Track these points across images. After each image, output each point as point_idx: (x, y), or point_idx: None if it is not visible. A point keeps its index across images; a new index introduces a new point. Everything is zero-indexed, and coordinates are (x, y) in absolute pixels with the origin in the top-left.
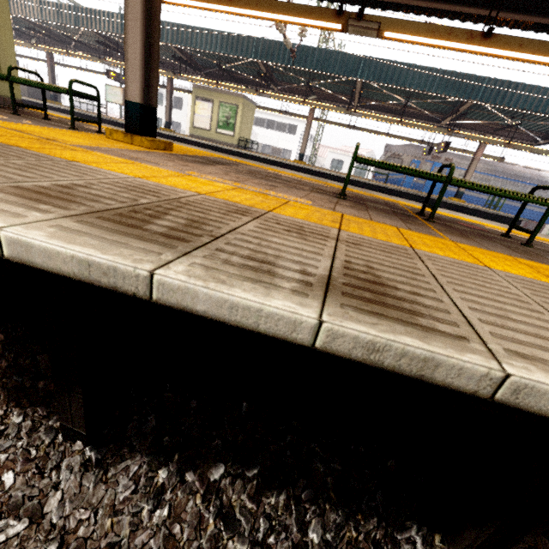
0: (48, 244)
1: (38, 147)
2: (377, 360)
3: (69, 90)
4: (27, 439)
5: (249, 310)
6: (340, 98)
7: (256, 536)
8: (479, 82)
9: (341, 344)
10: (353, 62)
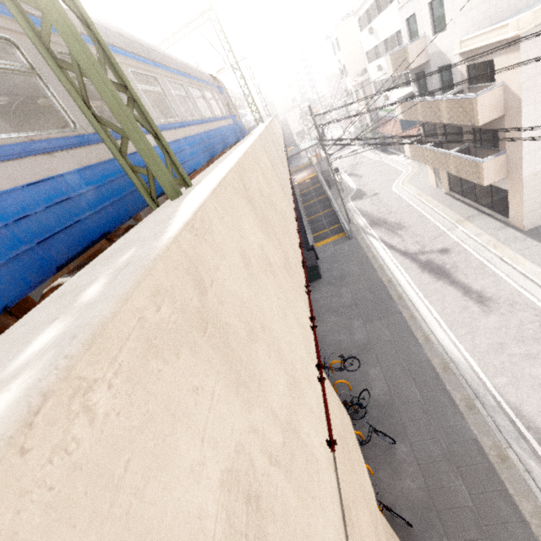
0: None
1: None
2: None
3: None
4: None
5: None
6: None
7: None
8: None
9: None
10: None
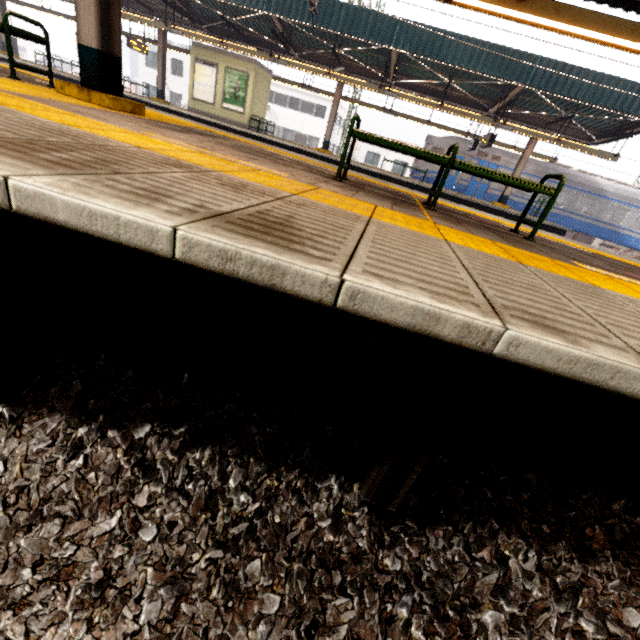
0: None
1: None
2: (232, 270)
3: (3, 25)
4: None
5: (107, 219)
6: (373, 72)
7: (175, 483)
8: (531, 62)
9: (198, 254)
10: (387, 25)
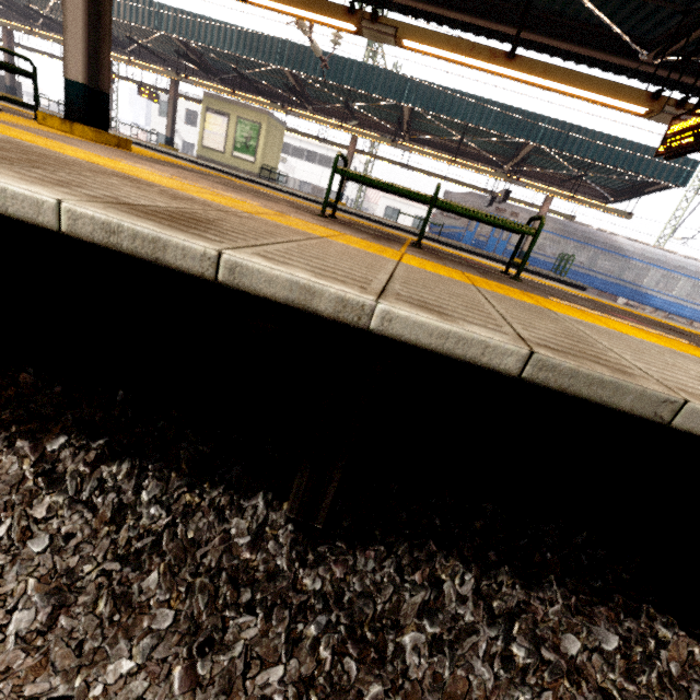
0: None
1: None
2: (116, 244)
3: None
4: None
5: None
6: (388, 127)
7: (82, 494)
8: (539, 122)
9: (83, 227)
10: (398, 83)
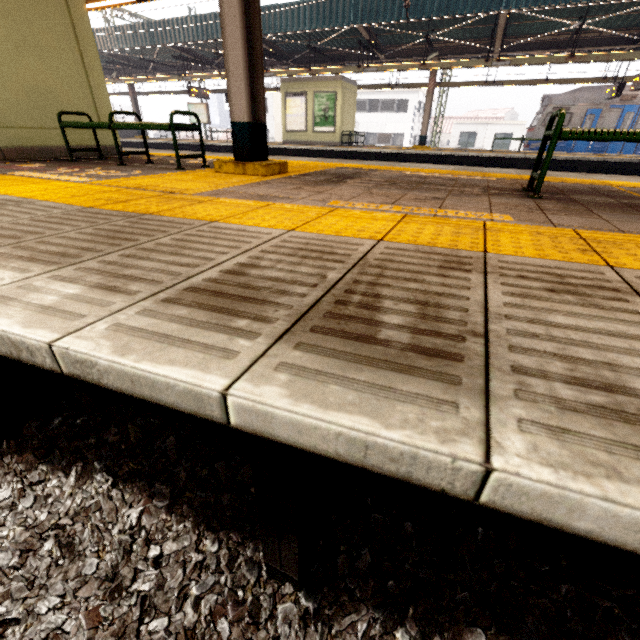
0: (300, 415)
1: (168, 209)
2: None
3: (170, 125)
4: (228, 574)
5: None
6: (472, 46)
7: None
8: None
9: None
10: None
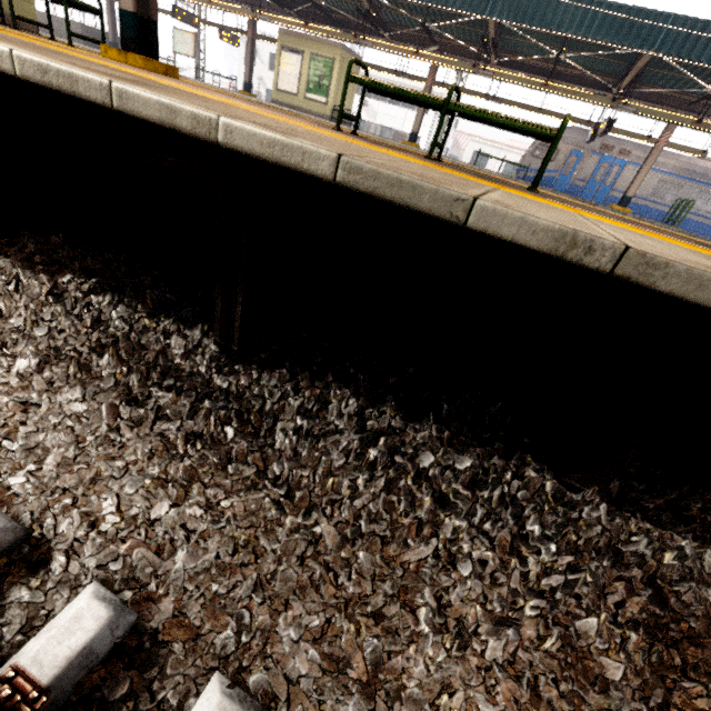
0: None
1: None
2: (49, 82)
3: None
4: None
5: None
6: (473, 51)
7: (75, 310)
8: (660, 22)
9: (28, 70)
10: None
